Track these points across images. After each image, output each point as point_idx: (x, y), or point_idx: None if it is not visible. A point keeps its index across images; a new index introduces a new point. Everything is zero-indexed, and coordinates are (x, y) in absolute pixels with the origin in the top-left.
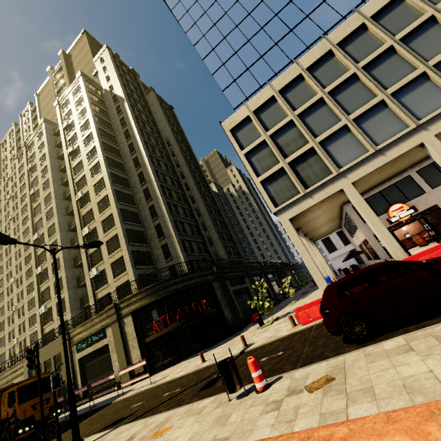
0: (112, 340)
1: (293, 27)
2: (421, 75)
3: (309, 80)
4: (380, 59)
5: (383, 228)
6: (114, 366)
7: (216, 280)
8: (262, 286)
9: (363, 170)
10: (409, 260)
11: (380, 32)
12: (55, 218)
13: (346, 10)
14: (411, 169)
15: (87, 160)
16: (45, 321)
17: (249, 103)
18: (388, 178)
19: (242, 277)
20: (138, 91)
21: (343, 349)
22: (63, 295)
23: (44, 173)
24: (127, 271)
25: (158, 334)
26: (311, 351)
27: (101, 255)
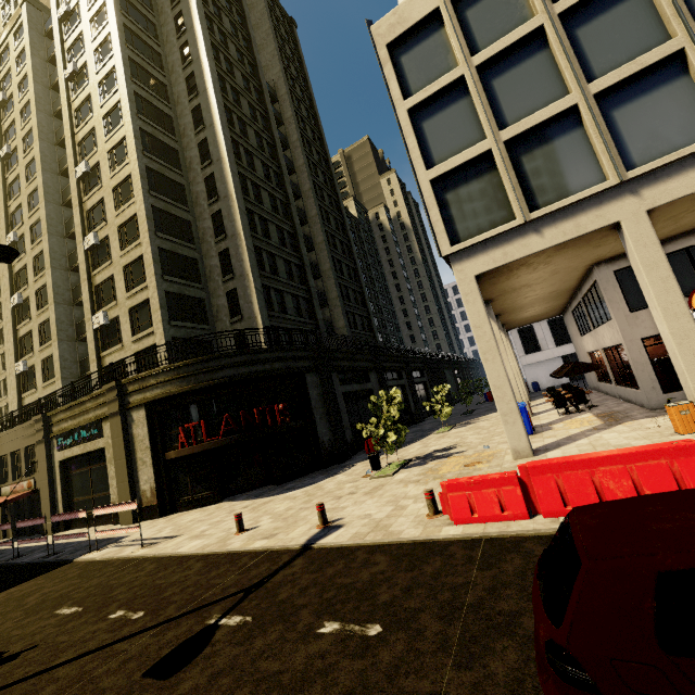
0: (111, 444)
1: None
2: None
3: None
4: None
5: (691, 330)
6: (111, 486)
7: (313, 371)
8: (392, 401)
9: (688, 181)
10: None
11: None
12: (41, 209)
13: None
14: None
15: (100, 95)
16: (26, 386)
17: None
18: None
19: (365, 370)
20: None
21: None
22: (51, 350)
23: (26, 115)
24: (154, 328)
25: (184, 451)
26: None
27: (115, 290)
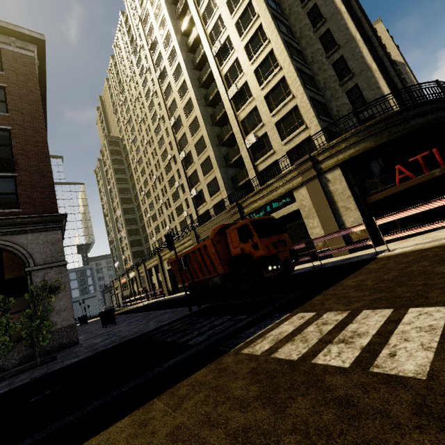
0: (306, 204)
1: None
2: None
3: None
4: None
5: None
6: (311, 234)
7: None
8: None
9: None
10: None
11: None
12: (190, 92)
13: None
14: None
15: None
16: (197, 204)
17: None
18: None
19: None
20: None
21: None
22: (213, 176)
23: (166, 44)
24: (307, 124)
25: (409, 183)
26: None
27: (258, 117)
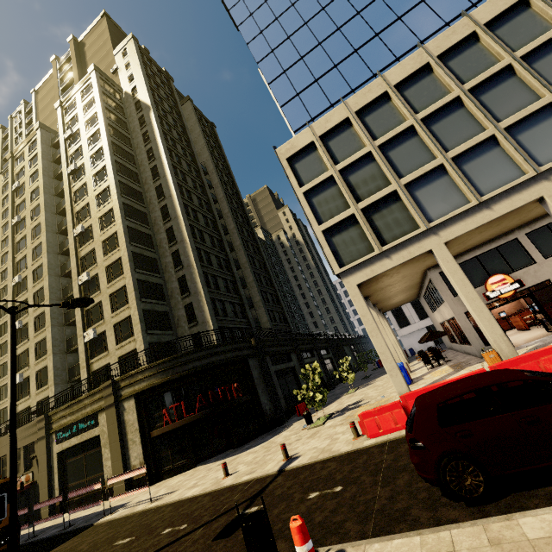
0: (106, 431)
1: (380, 30)
2: (546, 107)
3: (396, 101)
4: (493, 81)
5: (482, 307)
6: (105, 467)
7: (253, 357)
8: (315, 371)
9: (461, 227)
10: (526, 360)
11: (495, 45)
12: (44, 258)
13: (451, 15)
14: (520, 230)
15: (94, 183)
16: (20, 395)
17: (315, 124)
18: (489, 240)
19: (288, 353)
20: (171, 99)
21: (443, 509)
22: (45, 362)
23: (34, 196)
24: (135, 337)
25: (168, 427)
26: (389, 499)
27: (102, 312)
